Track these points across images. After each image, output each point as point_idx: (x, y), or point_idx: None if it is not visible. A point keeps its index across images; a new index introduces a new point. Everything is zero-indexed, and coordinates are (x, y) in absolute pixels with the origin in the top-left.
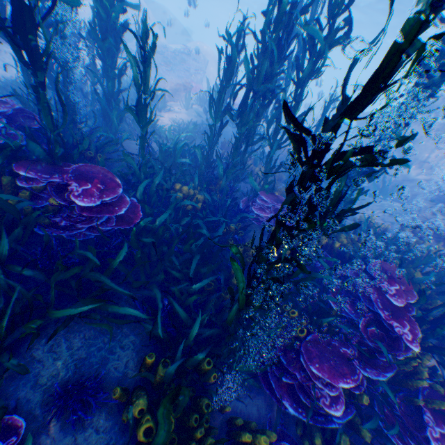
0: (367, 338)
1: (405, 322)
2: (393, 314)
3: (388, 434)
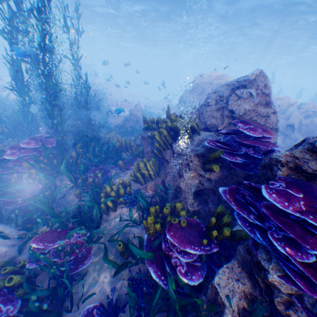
0: None
1: (16, 150)
2: (12, 147)
3: None
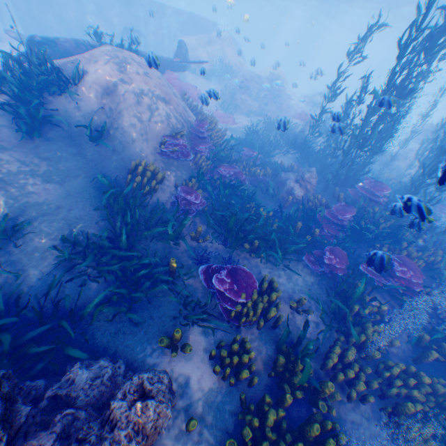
0: None
1: None
2: None
3: None
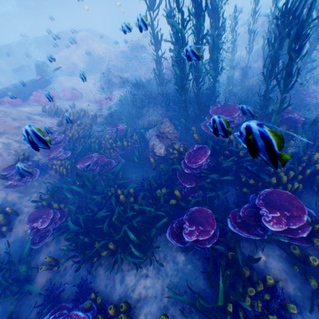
0: None
1: None
2: None
3: None
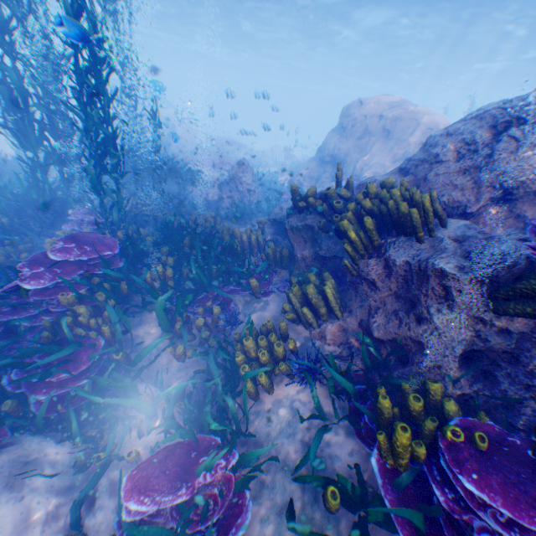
0: (6, 288)
1: (41, 268)
2: (31, 262)
3: (5, 378)
